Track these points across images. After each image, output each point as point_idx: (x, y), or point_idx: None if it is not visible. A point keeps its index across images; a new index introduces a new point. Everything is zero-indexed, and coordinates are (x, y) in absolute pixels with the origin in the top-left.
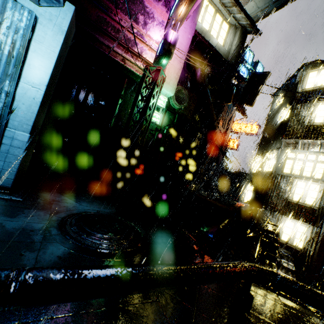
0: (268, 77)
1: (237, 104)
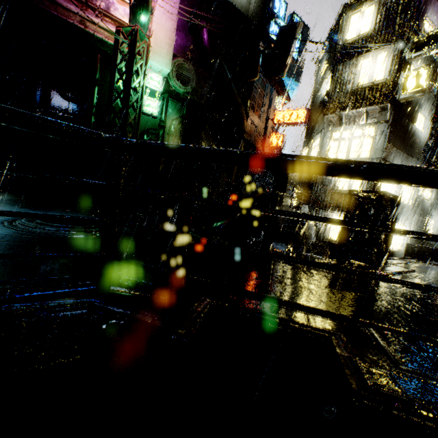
0: (298, 31)
1: (265, 77)
